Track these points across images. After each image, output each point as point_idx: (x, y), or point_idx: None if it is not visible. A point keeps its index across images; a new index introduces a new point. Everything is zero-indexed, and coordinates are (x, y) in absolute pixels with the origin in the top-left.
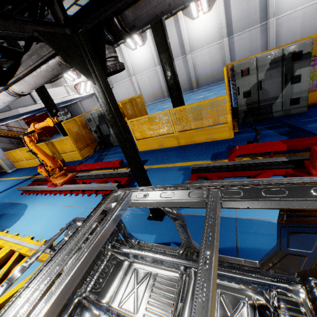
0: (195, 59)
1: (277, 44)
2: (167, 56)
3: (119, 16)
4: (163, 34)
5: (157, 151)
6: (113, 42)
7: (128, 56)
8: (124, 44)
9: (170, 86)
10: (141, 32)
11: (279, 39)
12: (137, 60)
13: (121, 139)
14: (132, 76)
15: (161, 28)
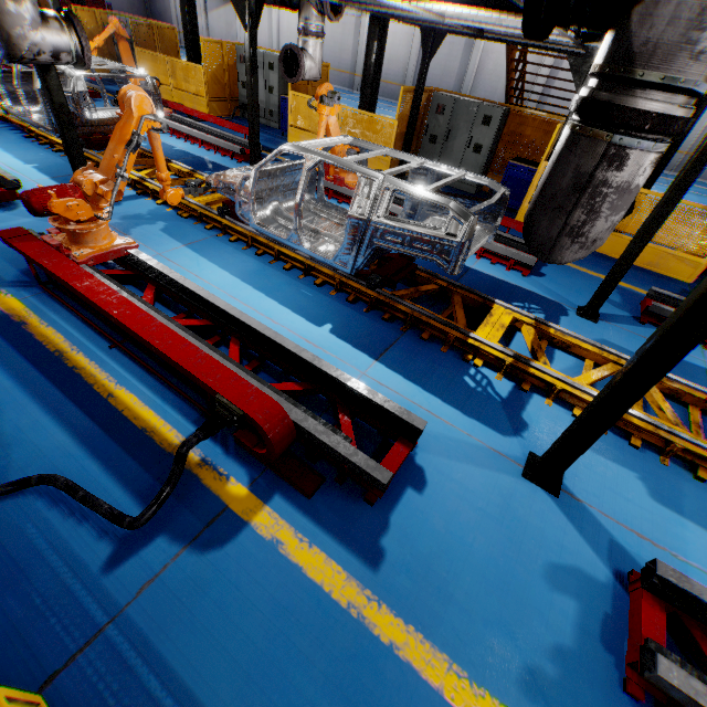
0: None
1: (476, 83)
2: None
3: None
4: None
5: None
6: None
7: None
8: None
9: (185, 34)
10: None
11: (480, 77)
12: None
13: None
14: None
15: None
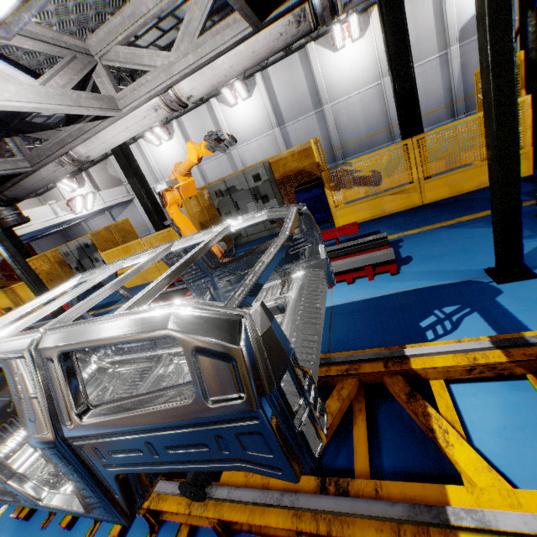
0: (243, 155)
1: (340, 134)
2: (136, 181)
3: (3, 194)
4: (126, 159)
5: (139, 287)
6: (10, 205)
7: (151, 154)
8: (143, 139)
9: (147, 211)
10: (166, 123)
11: (341, 128)
12: (165, 159)
13: (26, 280)
14: (160, 180)
15: (122, 154)
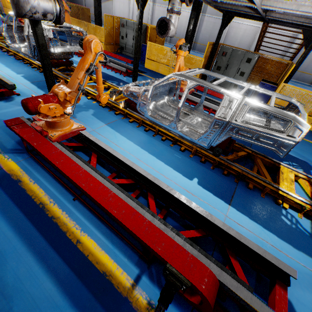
0: None
1: (225, 41)
2: None
3: None
4: None
5: None
6: None
7: None
8: None
9: (95, 12)
10: None
11: (227, 38)
12: None
13: None
14: None
15: None
